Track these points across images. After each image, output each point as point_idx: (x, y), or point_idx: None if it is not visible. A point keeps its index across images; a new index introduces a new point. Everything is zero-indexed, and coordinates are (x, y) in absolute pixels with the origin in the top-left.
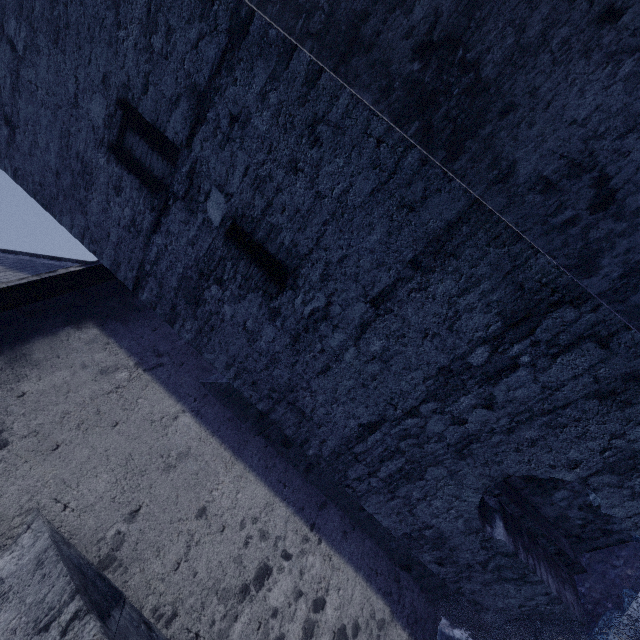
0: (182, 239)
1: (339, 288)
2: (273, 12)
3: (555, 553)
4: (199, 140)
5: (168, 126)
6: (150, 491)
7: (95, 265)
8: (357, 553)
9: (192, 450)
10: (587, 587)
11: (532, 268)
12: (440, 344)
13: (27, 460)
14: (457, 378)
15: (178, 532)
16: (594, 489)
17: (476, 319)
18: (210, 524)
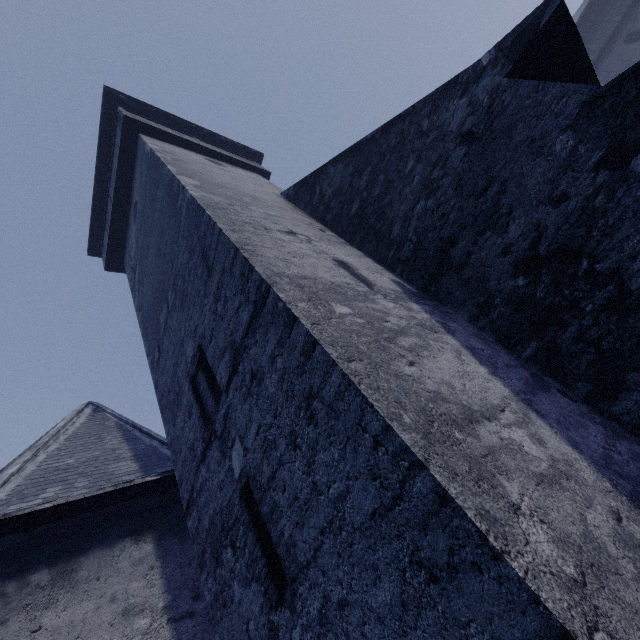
0: (215, 478)
1: None
2: (369, 248)
3: None
4: (233, 388)
5: (218, 371)
6: None
7: (171, 474)
8: None
9: None
10: None
11: None
12: None
13: None
14: None
15: None
16: None
17: None
18: None
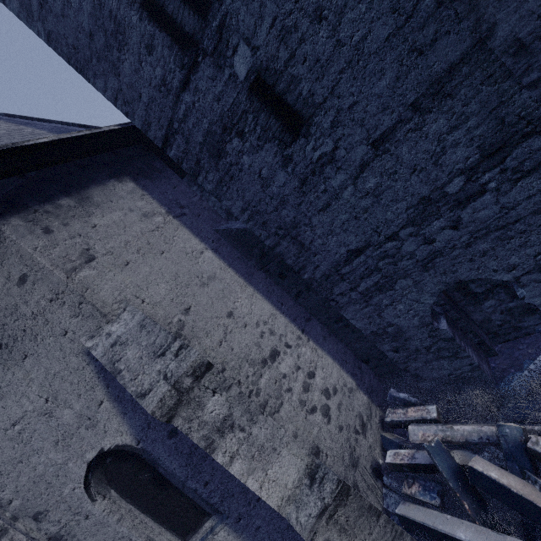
0: (209, 95)
1: (346, 133)
2: None
3: (477, 344)
4: None
5: None
6: (194, 298)
7: (127, 126)
8: (333, 350)
9: (217, 275)
10: (497, 363)
11: (515, 103)
12: (425, 177)
13: (110, 270)
14: (434, 206)
15: (217, 324)
16: (523, 285)
17: (459, 153)
18: (237, 322)
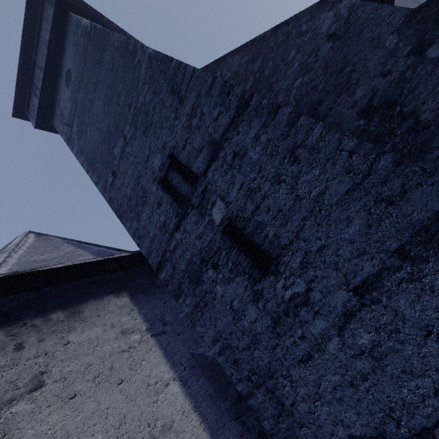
0: (193, 234)
1: (319, 275)
2: None
3: None
4: (212, 170)
5: (194, 164)
6: None
7: (137, 253)
8: None
9: (175, 424)
10: None
11: None
12: None
13: (50, 404)
14: None
15: None
16: None
17: None
18: None
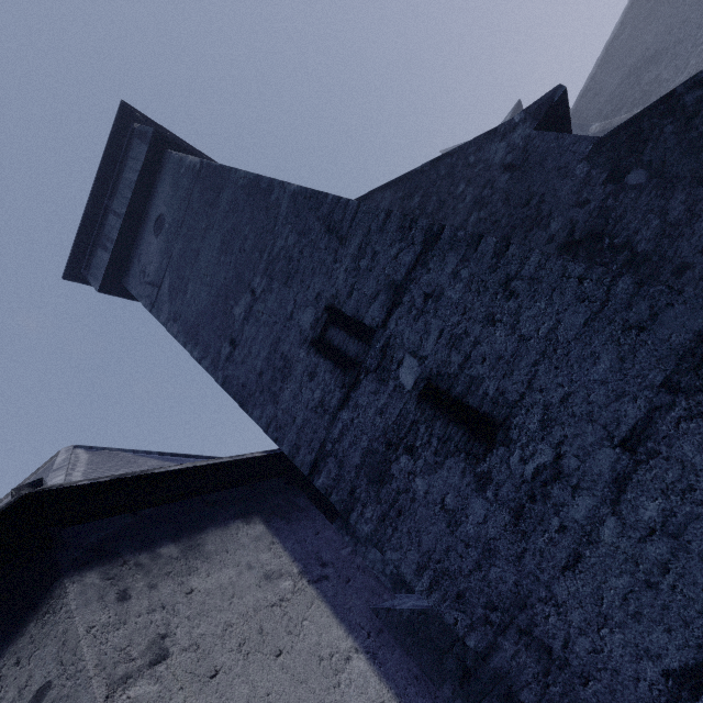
0: (370, 410)
1: (569, 433)
2: None
3: None
4: (394, 319)
5: (366, 315)
6: None
7: (274, 453)
8: None
9: None
10: None
11: None
12: None
13: (183, 686)
14: None
15: None
16: None
17: None
18: None
